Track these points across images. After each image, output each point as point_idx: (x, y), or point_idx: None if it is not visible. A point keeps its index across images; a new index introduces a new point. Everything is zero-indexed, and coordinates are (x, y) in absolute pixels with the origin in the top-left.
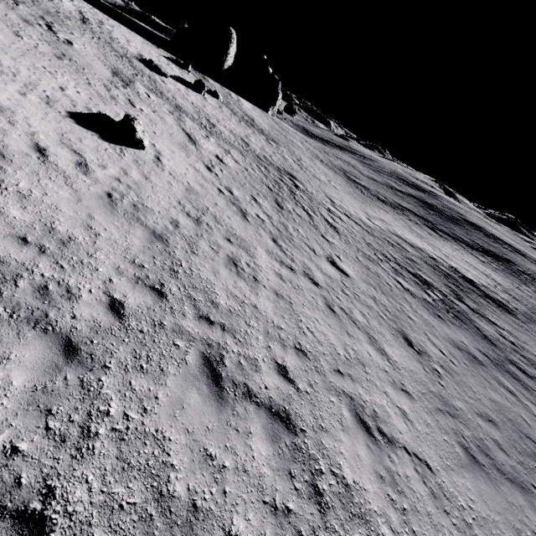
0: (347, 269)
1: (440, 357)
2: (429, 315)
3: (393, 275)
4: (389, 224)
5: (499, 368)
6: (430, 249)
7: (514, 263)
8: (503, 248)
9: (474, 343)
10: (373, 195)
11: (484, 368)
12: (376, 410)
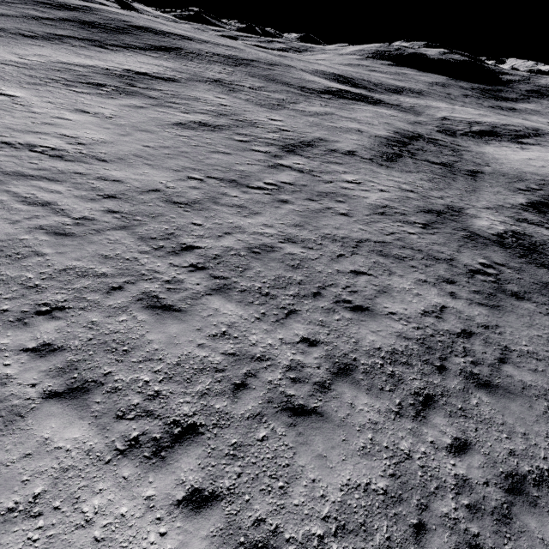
0: (14, 94)
1: (112, 112)
2: (103, 99)
3: (65, 88)
4: (50, 56)
5: (158, 106)
6: (102, 64)
7: (183, 49)
8: (173, 40)
9: (141, 102)
10: (14, 34)
11: (147, 109)
12: (65, 133)
